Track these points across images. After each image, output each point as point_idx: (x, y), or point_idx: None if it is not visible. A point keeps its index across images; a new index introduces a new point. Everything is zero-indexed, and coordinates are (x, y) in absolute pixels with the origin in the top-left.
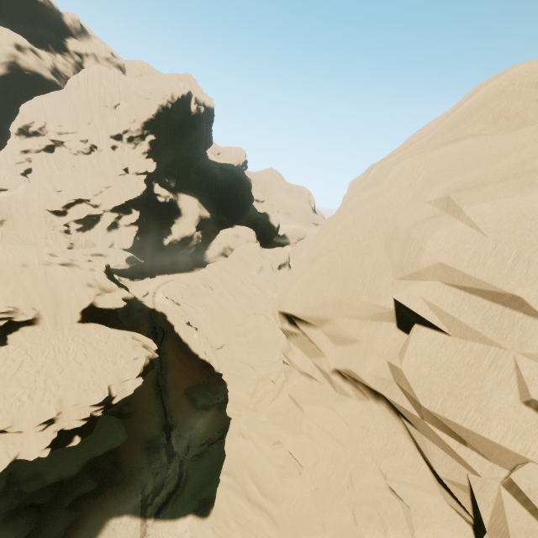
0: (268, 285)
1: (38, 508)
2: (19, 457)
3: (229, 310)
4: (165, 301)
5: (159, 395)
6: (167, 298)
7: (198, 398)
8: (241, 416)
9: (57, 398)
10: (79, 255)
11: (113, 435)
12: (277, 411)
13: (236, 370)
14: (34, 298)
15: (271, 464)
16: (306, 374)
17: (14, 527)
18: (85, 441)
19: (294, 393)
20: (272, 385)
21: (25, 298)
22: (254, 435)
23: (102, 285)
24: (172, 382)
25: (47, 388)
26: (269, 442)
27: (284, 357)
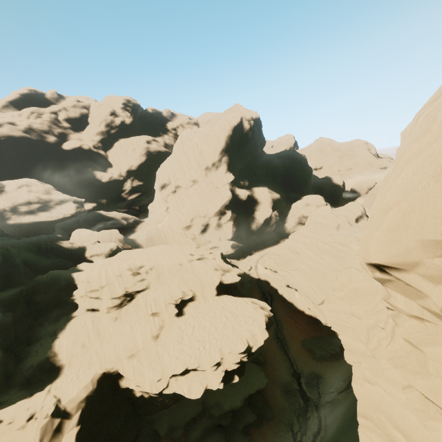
0: (350, 240)
1: (223, 428)
2: (208, 387)
3: (319, 269)
4: (265, 271)
5: (281, 347)
6: (266, 269)
7: (315, 350)
8: (361, 363)
9: (218, 348)
10: (204, 251)
11: (257, 378)
12: (396, 354)
13: (342, 321)
14: (190, 283)
15: (409, 411)
16: (415, 317)
17: (214, 439)
18: (240, 382)
19: (408, 336)
20: (384, 332)
21: (185, 284)
22: (380, 381)
23: (222, 268)
24: (289, 336)
25: (211, 341)
26: (399, 389)
27: (386, 303)
